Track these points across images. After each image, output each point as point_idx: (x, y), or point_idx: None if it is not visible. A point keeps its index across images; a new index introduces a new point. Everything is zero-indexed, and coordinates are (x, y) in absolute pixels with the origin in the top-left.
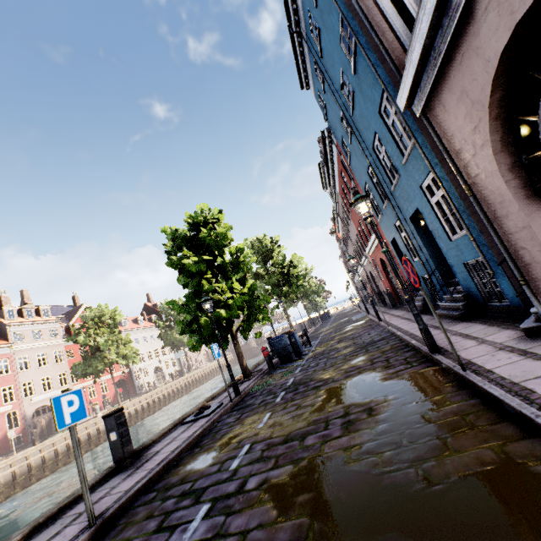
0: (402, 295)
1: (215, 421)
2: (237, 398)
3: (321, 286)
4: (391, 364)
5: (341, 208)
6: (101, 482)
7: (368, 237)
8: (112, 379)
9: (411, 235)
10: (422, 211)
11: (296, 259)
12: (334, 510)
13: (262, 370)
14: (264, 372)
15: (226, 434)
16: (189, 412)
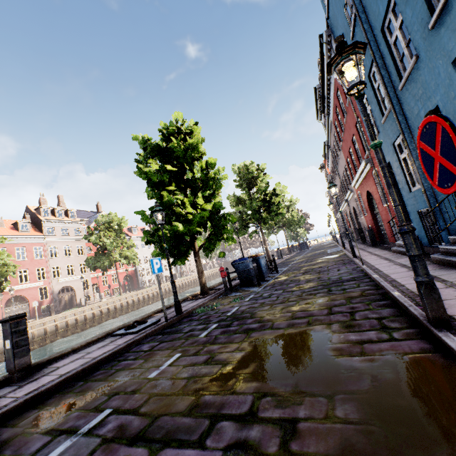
0: (385, 233)
1: (135, 343)
2: (176, 318)
3: (303, 218)
4: (356, 323)
5: (332, 138)
6: None
7: (357, 167)
8: (121, 273)
9: (415, 154)
10: (444, 109)
11: (279, 188)
12: None
13: (221, 289)
14: (220, 292)
15: (119, 371)
16: (131, 321)
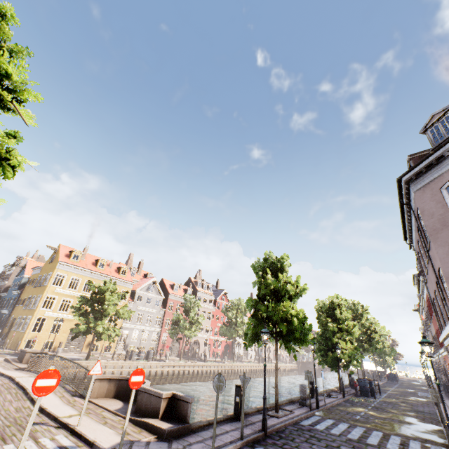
0: None
1: (340, 401)
2: (344, 398)
3: (394, 351)
4: (424, 420)
5: (425, 307)
6: (306, 398)
7: (442, 344)
8: (223, 341)
9: None
10: None
11: (378, 327)
12: (394, 426)
13: (349, 392)
14: (351, 394)
15: (350, 407)
16: (320, 392)
